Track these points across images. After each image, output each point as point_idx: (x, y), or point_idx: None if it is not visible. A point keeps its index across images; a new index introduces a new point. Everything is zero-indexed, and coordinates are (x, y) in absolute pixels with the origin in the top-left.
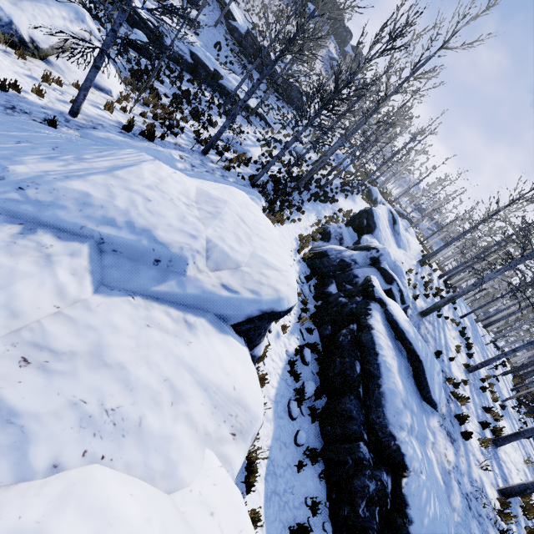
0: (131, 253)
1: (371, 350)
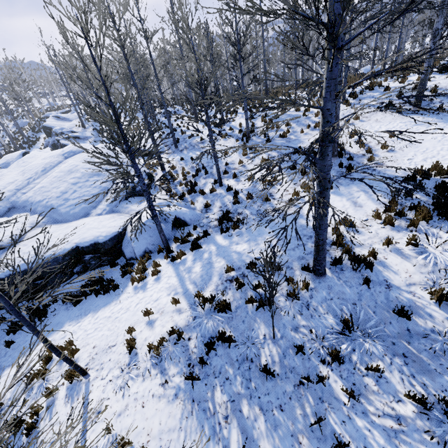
0: (5, 166)
1: (64, 146)
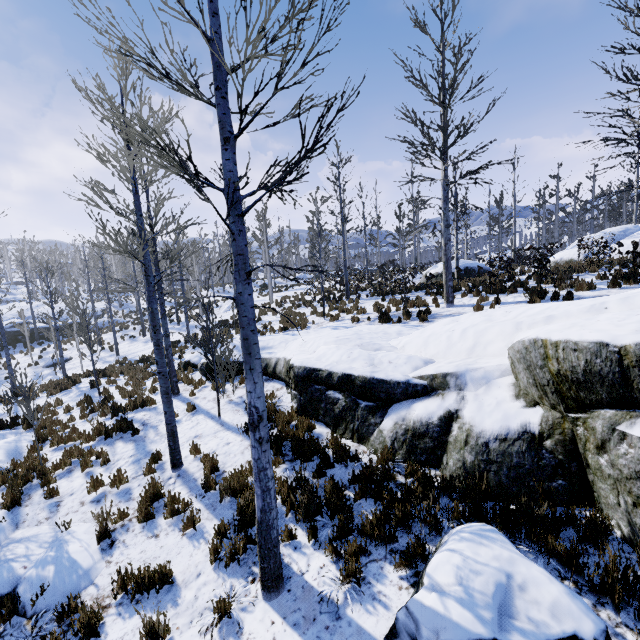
0: None
1: None
